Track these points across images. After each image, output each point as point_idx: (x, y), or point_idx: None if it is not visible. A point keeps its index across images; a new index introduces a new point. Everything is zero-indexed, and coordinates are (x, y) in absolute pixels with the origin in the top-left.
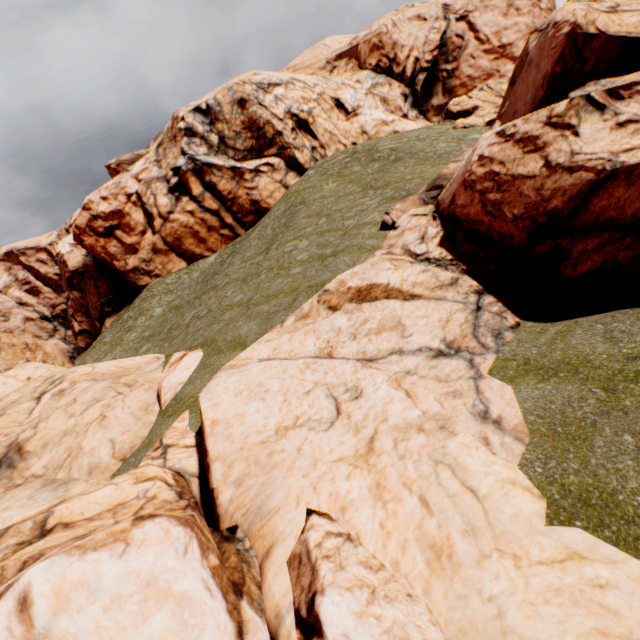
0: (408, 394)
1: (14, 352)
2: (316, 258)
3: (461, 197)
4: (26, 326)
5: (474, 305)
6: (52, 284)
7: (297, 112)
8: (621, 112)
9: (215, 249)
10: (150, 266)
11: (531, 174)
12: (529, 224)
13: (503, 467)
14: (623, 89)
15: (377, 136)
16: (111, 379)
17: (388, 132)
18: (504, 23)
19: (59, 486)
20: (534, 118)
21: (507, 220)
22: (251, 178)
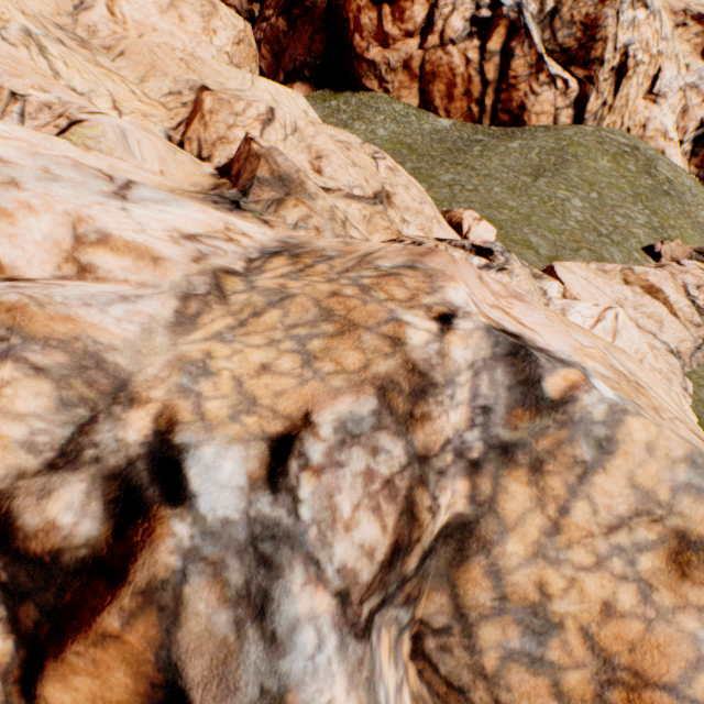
0: (654, 357)
1: (248, 53)
2: (591, 228)
3: None
4: None
5: (698, 345)
6: None
7: (631, 54)
8: None
9: (451, 115)
10: (388, 75)
11: None
12: None
13: (690, 408)
14: None
15: (648, 141)
16: (416, 188)
17: (658, 146)
18: None
19: None
20: None
21: None
22: (542, 82)
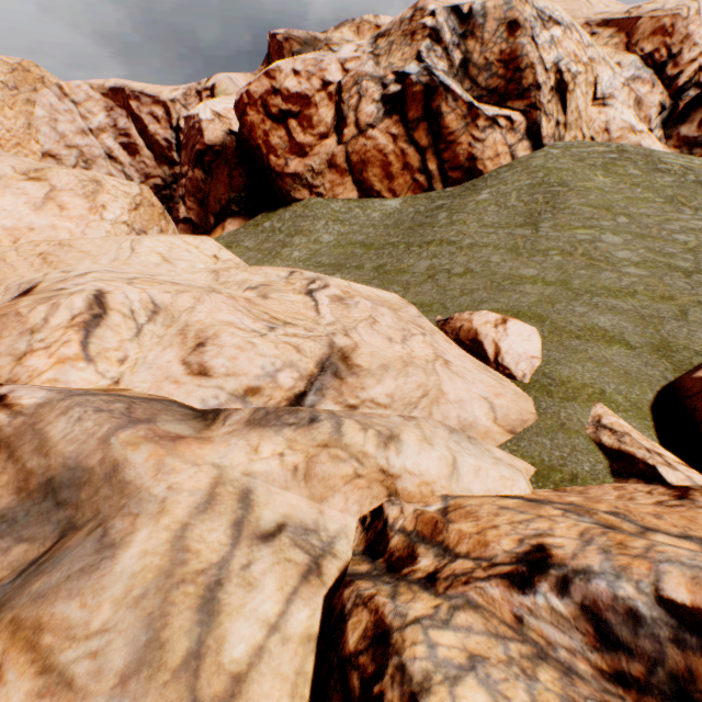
0: None
1: (152, 213)
2: (663, 266)
3: None
4: None
5: None
6: (156, 149)
7: (563, 69)
8: None
9: (397, 193)
10: (316, 180)
11: None
12: None
13: None
14: None
15: (618, 141)
16: (387, 308)
17: (632, 142)
18: None
19: (470, 439)
20: None
21: None
22: (483, 127)
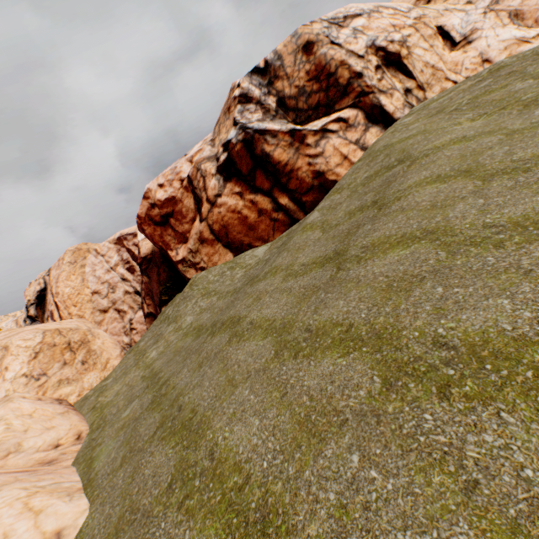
0: None
1: (52, 353)
2: None
3: None
4: (125, 298)
5: None
6: None
7: (384, 44)
8: None
9: (266, 237)
10: (196, 257)
11: None
12: None
13: None
14: None
15: None
16: None
17: None
18: None
19: None
20: None
21: None
22: (315, 141)
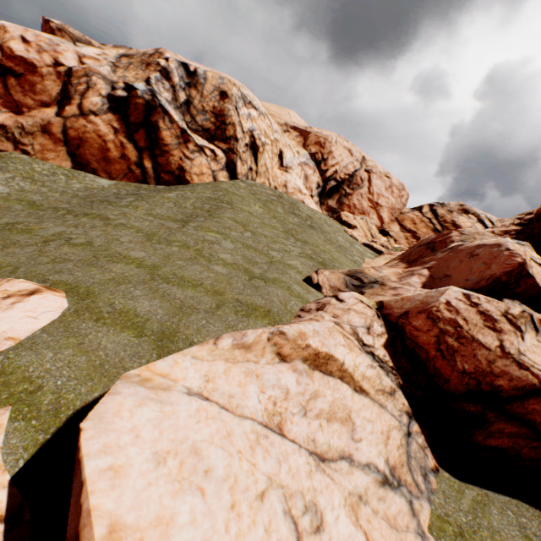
0: (369, 540)
1: None
2: (243, 269)
3: (419, 320)
4: None
5: (406, 427)
6: None
7: (257, 137)
8: None
9: (114, 176)
10: (25, 138)
11: (488, 346)
12: (473, 384)
13: None
14: None
15: (292, 195)
16: None
17: (299, 198)
18: (384, 193)
19: None
20: (495, 304)
21: (456, 368)
22: (193, 150)
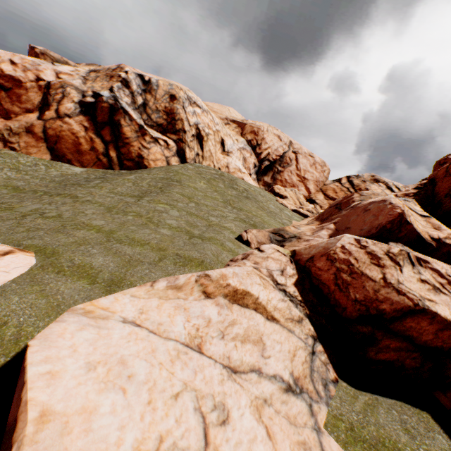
0: (268, 433)
1: None
2: (184, 231)
3: (321, 262)
4: None
5: (311, 348)
6: None
7: (201, 129)
8: (422, 273)
9: (86, 164)
10: (13, 137)
11: (373, 278)
12: (363, 309)
13: None
14: (422, 261)
15: (233, 174)
16: None
17: (239, 176)
18: (309, 169)
19: None
20: (379, 245)
21: (349, 297)
22: (149, 141)
